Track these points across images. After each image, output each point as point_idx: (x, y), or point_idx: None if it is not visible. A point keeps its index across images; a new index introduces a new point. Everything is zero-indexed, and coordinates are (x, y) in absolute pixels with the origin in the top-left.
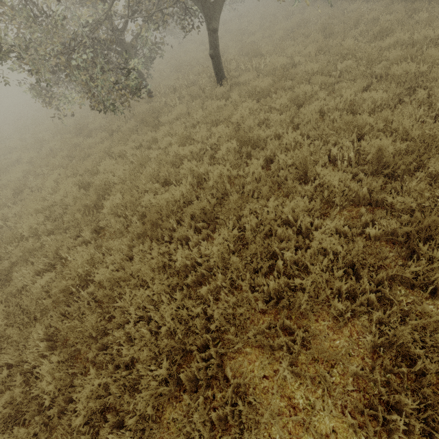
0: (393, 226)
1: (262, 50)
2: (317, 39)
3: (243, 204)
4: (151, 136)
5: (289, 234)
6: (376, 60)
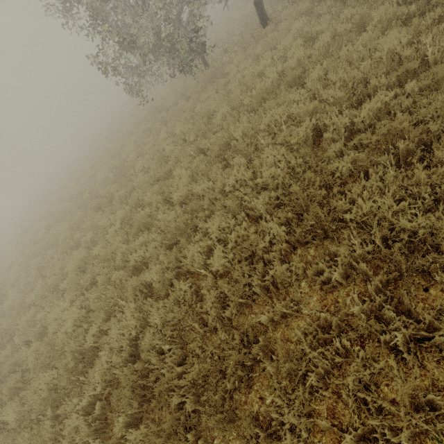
0: (439, 12)
1: None
2: None
3: (322, 60)
4: (223, 81)
5: (363, 54)
6: None
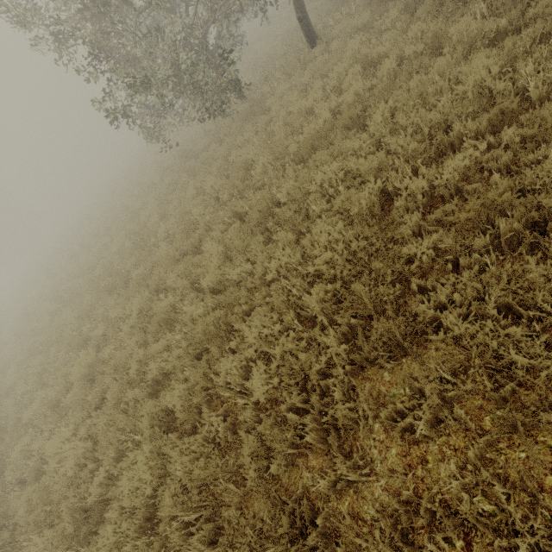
0: (539, 27)
1: None
2: None
3: (387, 94)
4: (264, 119)
5: (441, 86)
6: None
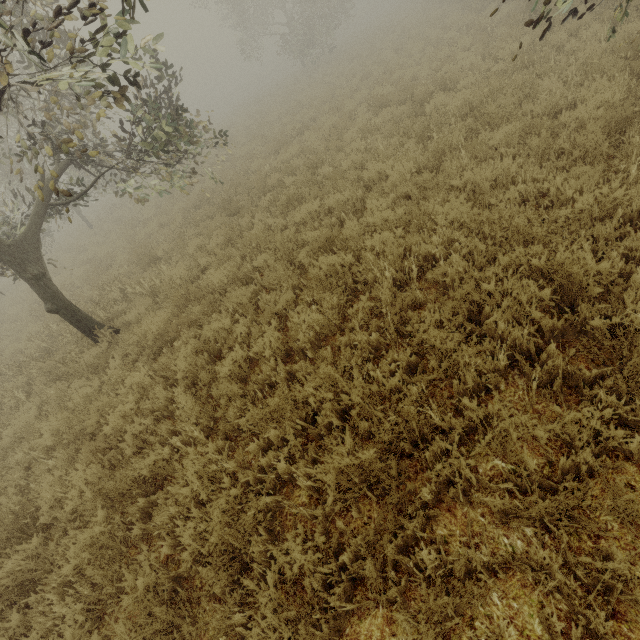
0: None
1: (156, 252)
2: (222, 221)
3: None
4: None
5: None
6: (295, 247)
